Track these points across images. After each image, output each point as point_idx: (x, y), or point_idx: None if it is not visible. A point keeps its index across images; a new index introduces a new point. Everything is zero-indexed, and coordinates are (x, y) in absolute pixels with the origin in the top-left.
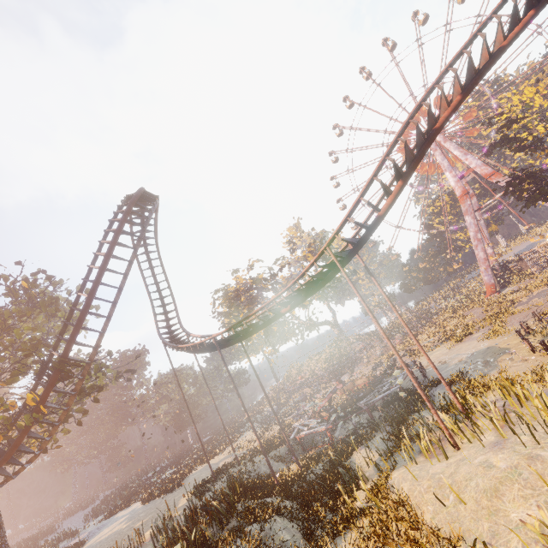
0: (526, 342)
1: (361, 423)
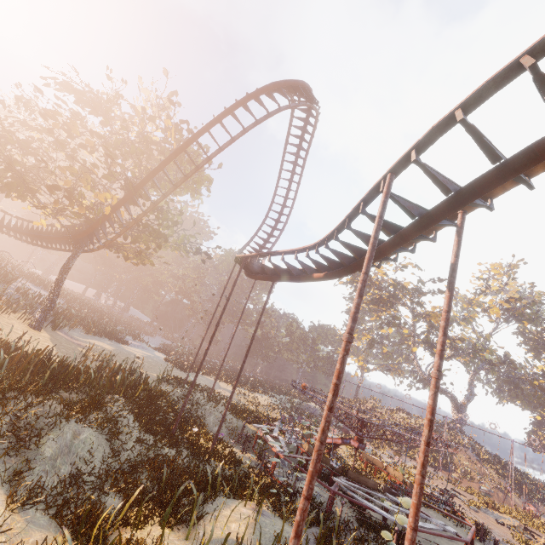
0: None
1: (312, 497)
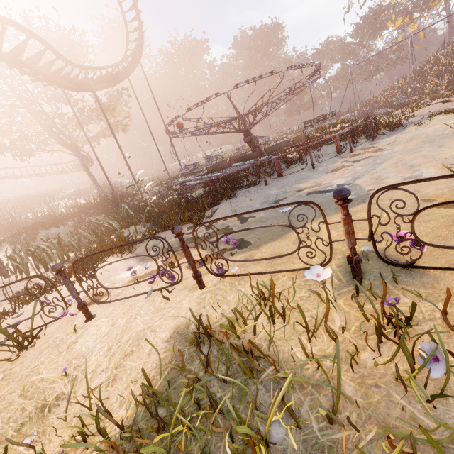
0: (65, 283)
1: None
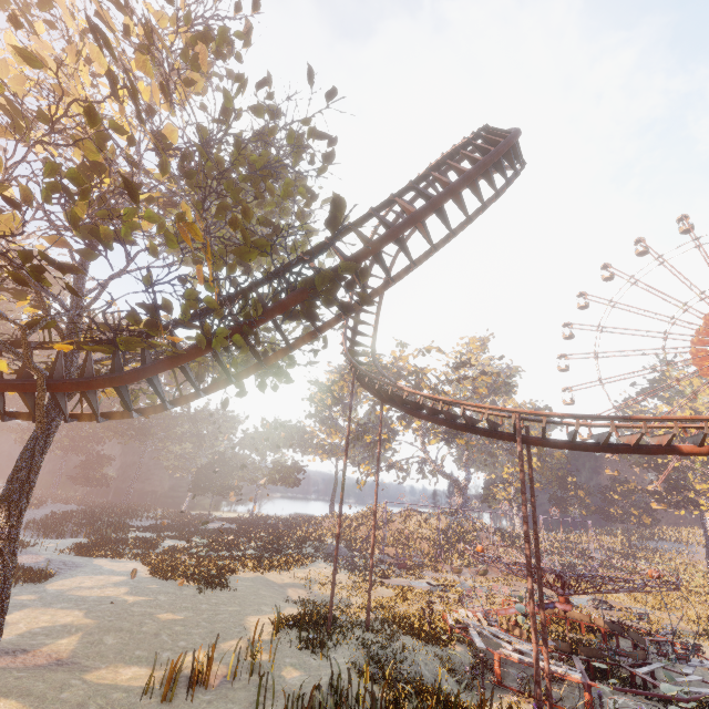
0: None
1: None
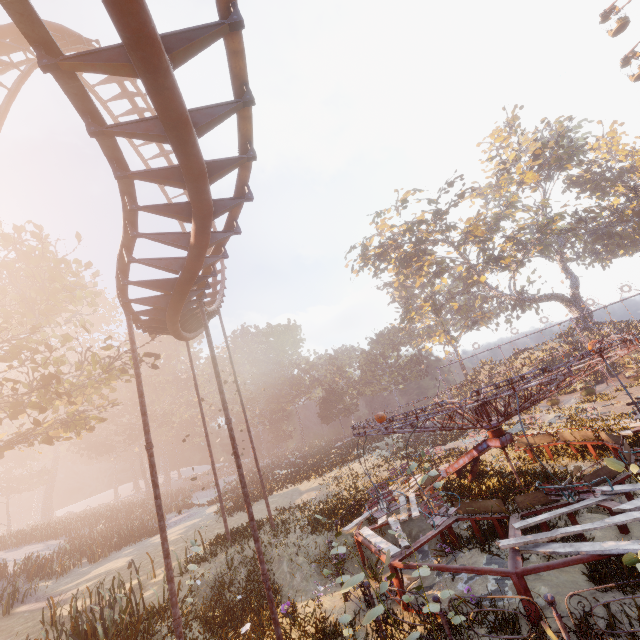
0: None
1: (491, 606)
